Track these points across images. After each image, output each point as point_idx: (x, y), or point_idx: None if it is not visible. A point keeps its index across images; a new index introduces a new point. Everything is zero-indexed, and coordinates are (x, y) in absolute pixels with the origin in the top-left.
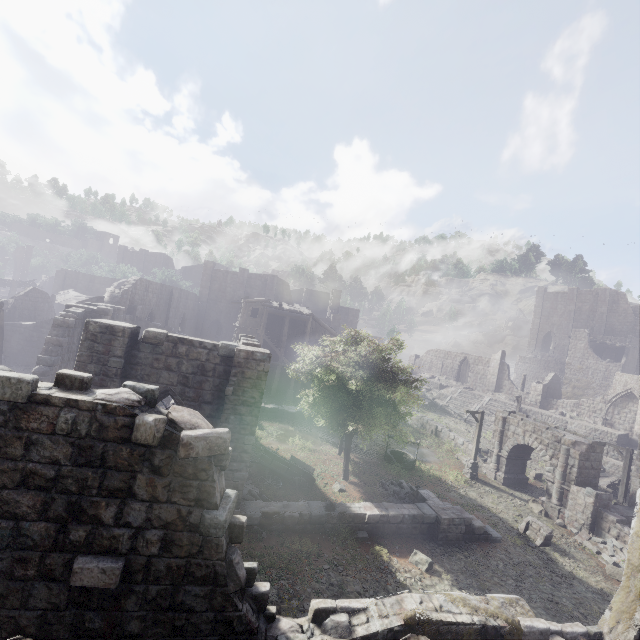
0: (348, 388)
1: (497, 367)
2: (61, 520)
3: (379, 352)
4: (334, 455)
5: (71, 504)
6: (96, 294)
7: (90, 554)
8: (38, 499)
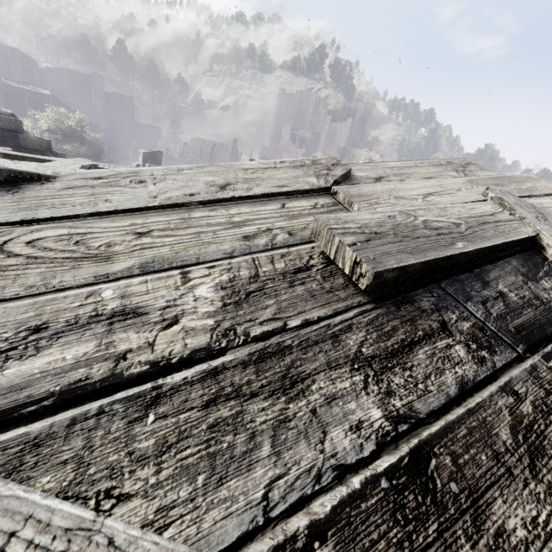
0: None
1: (231, 151)
2: None
3: (60, 122)
4: None
5: None
6: None
7: None
8: None
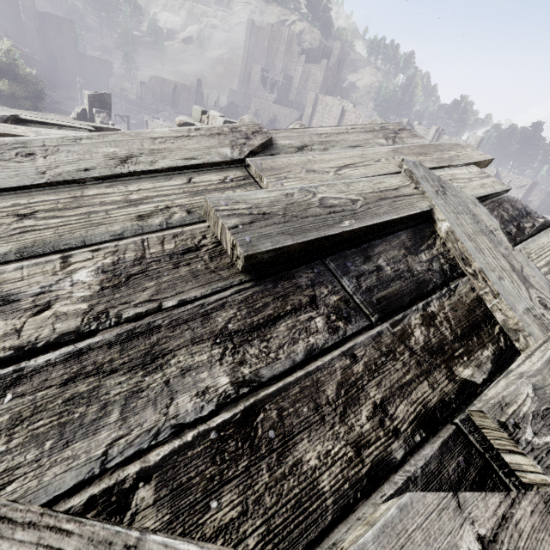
0: None
1: (195, 94)
2: None
3: None
4: None
5: None
6: None
7: None
8: None
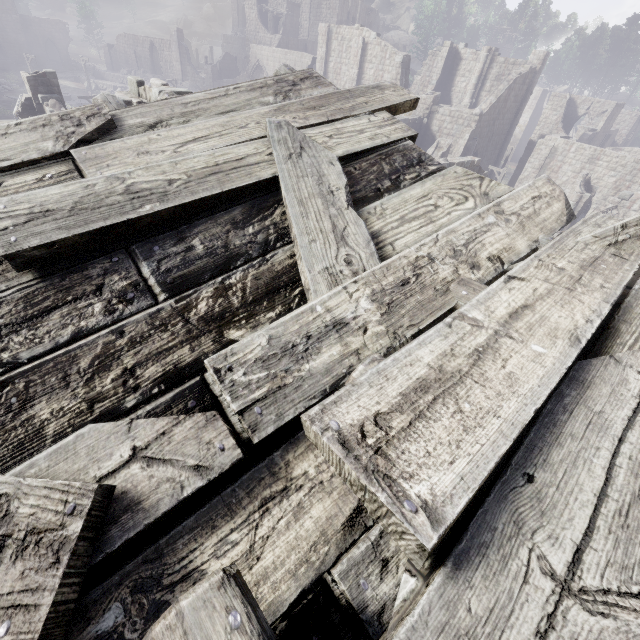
0: None
1: (178, 51)
2: None
3: None
4: None
5: None
6: None
7: None
8: None
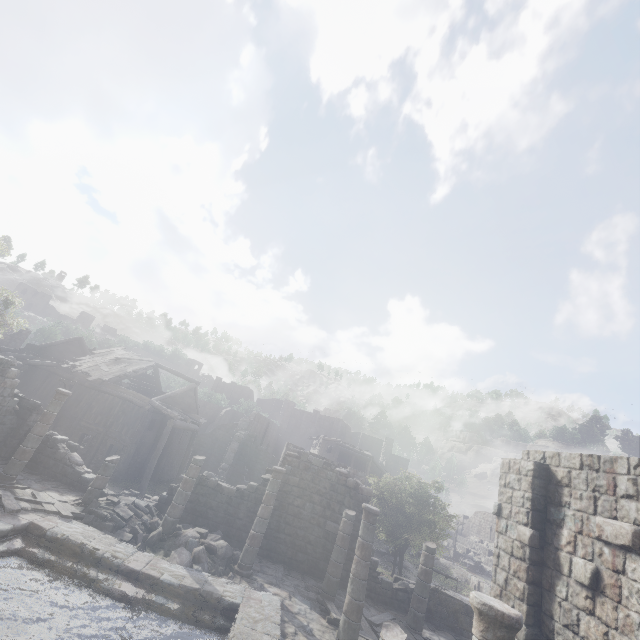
0: (404, 509)
1: None
2: (324, 507)
3: (424, 487)
4: (388, 575)
5: (327, 502)
6: (204, 416)
7: (330, 521)
8: (320, 498)
